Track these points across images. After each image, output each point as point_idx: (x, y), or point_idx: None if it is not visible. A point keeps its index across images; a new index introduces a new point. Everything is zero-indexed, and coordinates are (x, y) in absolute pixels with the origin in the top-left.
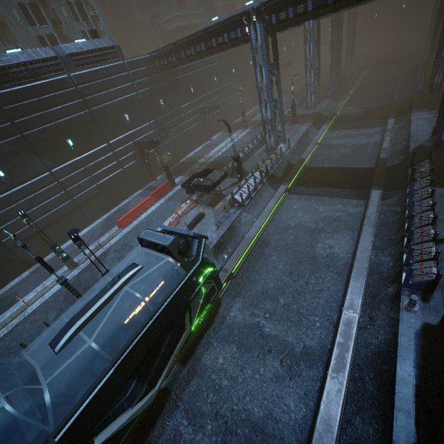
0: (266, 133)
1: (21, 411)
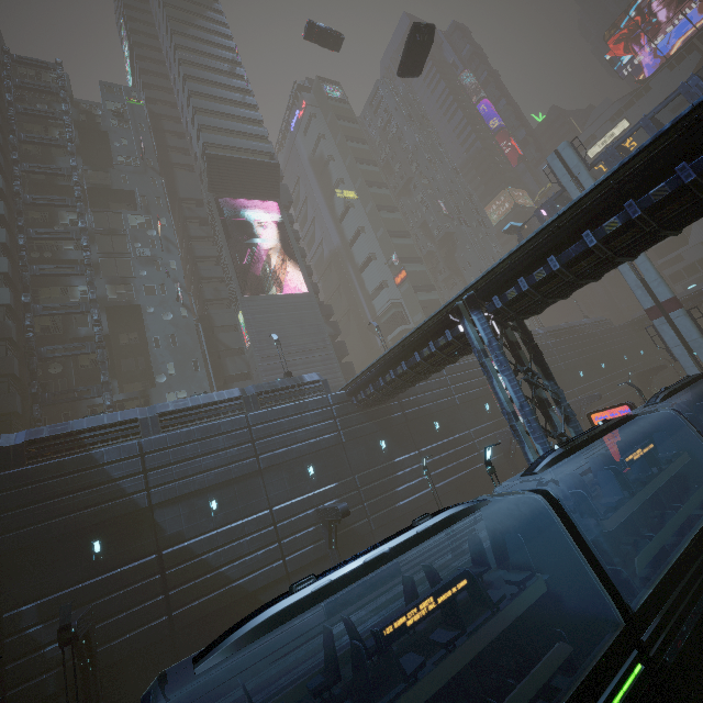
0: None
1: None
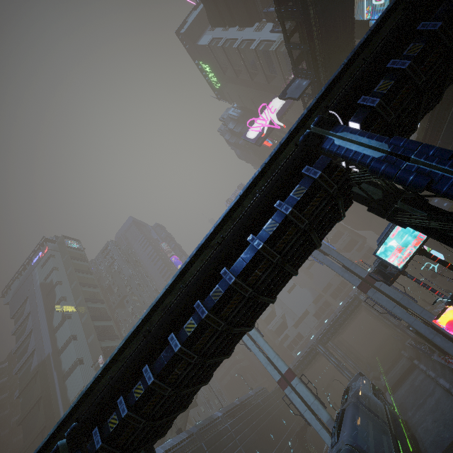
0: None
1: None
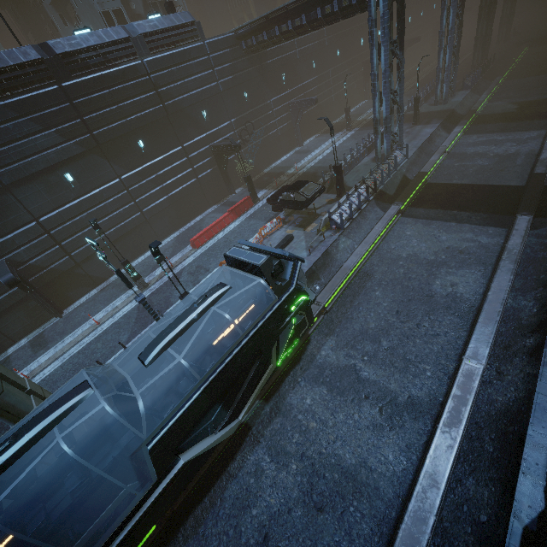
0: (377, 137)
1: (111, 419)
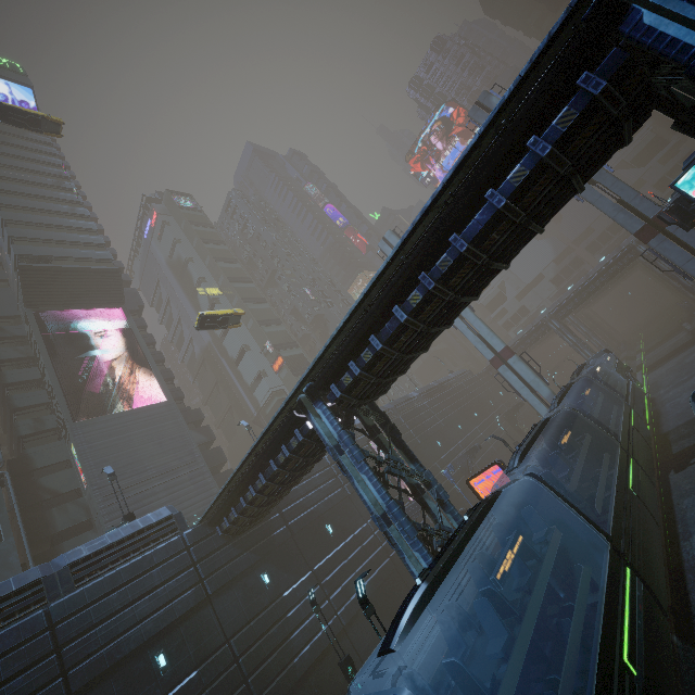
0: None
1: None
